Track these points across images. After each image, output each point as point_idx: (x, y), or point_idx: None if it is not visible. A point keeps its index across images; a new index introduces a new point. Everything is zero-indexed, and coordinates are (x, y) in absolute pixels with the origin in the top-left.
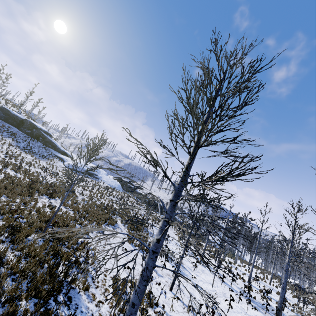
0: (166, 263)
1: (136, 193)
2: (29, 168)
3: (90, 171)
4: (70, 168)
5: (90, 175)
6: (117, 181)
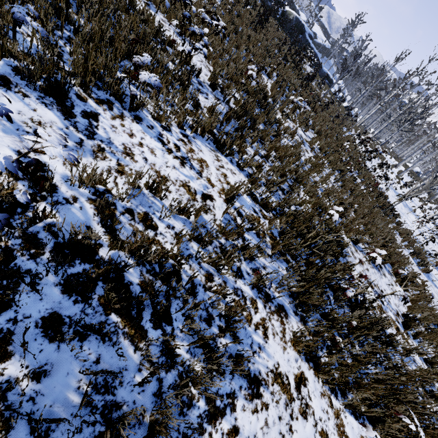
0: (436, 272)
1: None
2: None
3: None
4: None
5: None
6: None
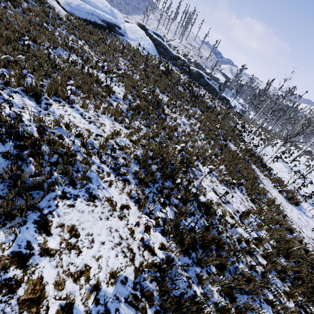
0: (312, 209)
1: (170, 57)
2: (49, 57)
3: (109, 20)
4: (78, 17)
5: (111, 29)
6: (147, 38)
